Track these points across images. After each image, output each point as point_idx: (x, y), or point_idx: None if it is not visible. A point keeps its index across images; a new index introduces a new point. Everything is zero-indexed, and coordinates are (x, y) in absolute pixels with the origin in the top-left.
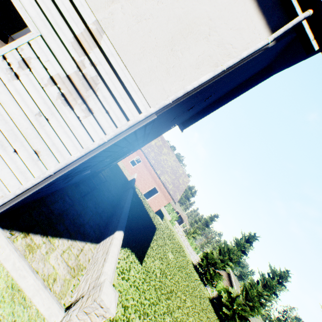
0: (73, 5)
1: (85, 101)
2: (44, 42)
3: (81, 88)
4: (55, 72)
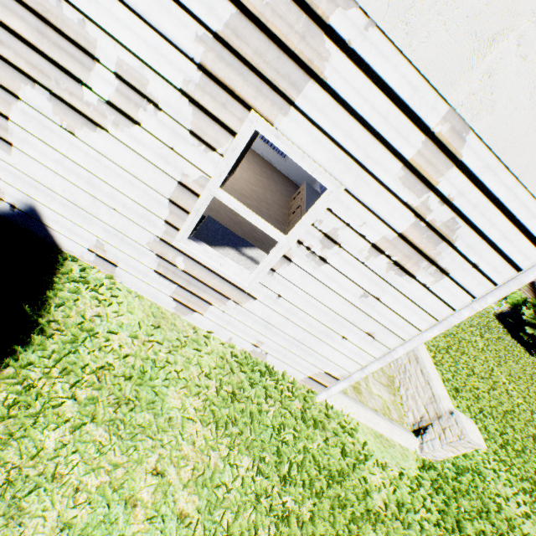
0: (394, 101)
1: (433, 261)
2: (350, 197)
3: (424, 246)
4: (377, 236)
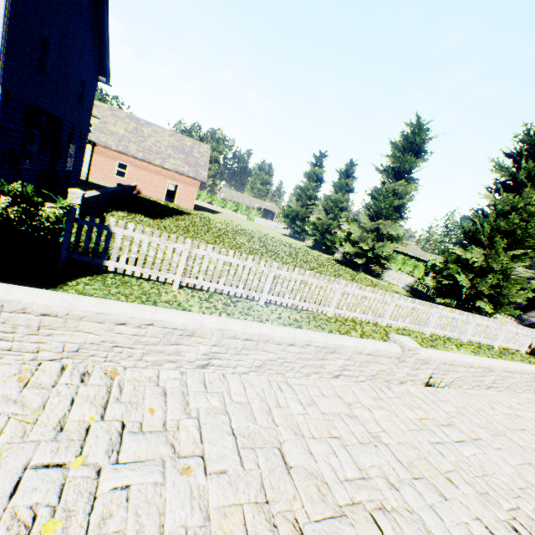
0: None
1: None
2: None
3: None
4: None
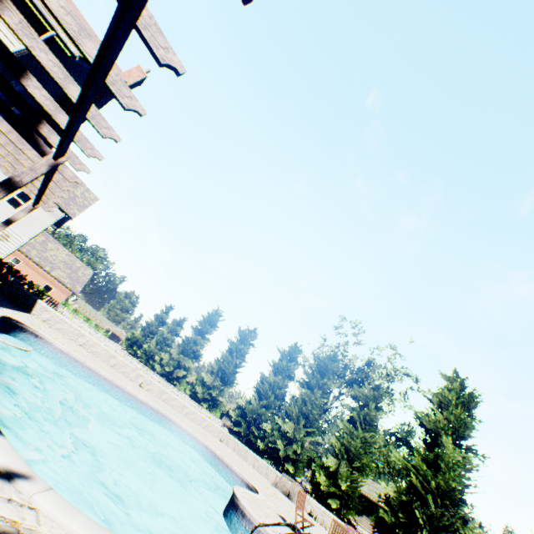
0: None
1: (8, 240)
2: None
3: (6, 237)
4: None
